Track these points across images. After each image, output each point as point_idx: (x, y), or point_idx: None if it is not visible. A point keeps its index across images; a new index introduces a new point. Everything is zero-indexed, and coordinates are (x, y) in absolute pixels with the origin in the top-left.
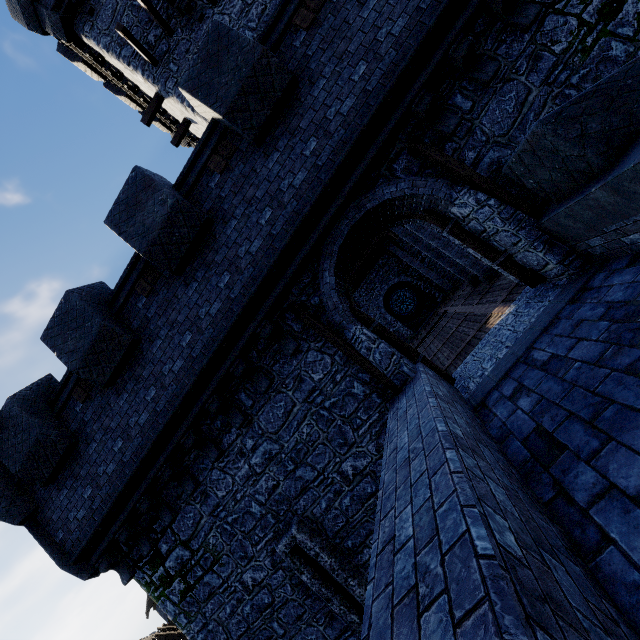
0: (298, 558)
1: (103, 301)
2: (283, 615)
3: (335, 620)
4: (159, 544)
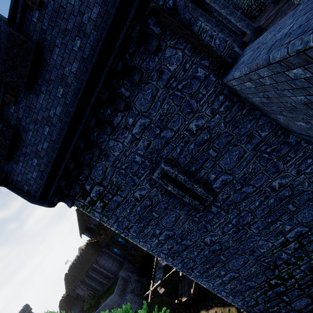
0: (165, 179)
1: (4, 21)
2: (157, 208)
3: (185, 206)
4: (85, 186)
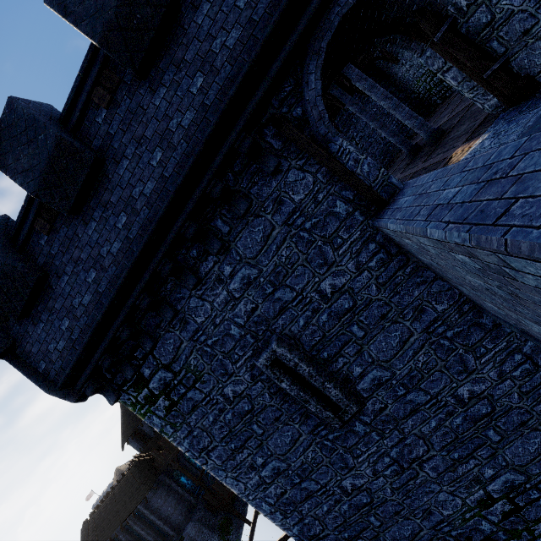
0: (278, 369)
1: (55, 118)
2: (262, 418)
3: (309, 418)
4: (141, 369)
